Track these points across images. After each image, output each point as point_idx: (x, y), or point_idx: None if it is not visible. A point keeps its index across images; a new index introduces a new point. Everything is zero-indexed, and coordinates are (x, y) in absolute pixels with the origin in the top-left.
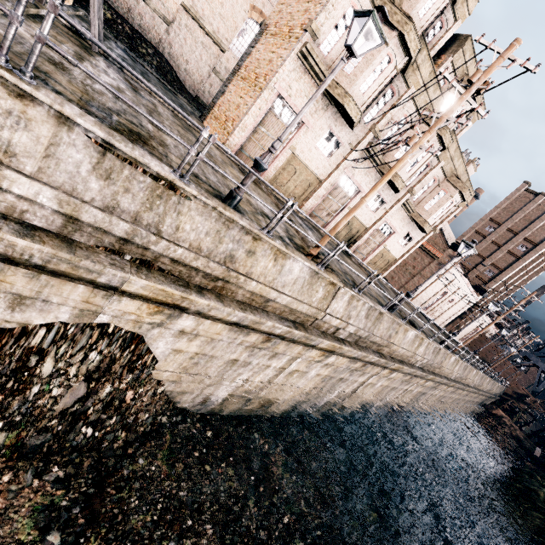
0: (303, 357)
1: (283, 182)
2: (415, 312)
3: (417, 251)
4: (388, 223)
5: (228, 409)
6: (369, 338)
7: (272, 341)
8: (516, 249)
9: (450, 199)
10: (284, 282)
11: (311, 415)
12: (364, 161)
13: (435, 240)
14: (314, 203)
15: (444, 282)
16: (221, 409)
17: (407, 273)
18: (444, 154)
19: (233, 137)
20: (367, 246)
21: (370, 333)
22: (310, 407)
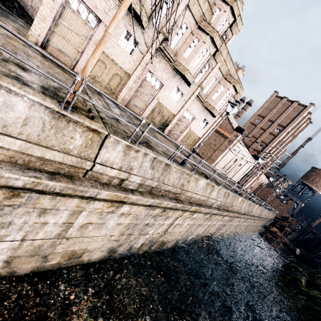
0: (87, 209)
1: (98, 75)
2: (200, 163)
3: (216, 135)
4: (189, 111)
5: (23, 269)
6: (160, 187)
7: (24, 195)
8: (274, 131)
9: (227, 91)
10: (4, 120)
11: (132, 255)
12: (161, 59)
13: (226, 127)
14: (128, 94)
15: (234, 153)
16: (12, 271)
17: (211, 149)
18: (219, 57)
19: (34, 27)
20: (177, 129)
21: (159, 182)
22: (128, 250)
